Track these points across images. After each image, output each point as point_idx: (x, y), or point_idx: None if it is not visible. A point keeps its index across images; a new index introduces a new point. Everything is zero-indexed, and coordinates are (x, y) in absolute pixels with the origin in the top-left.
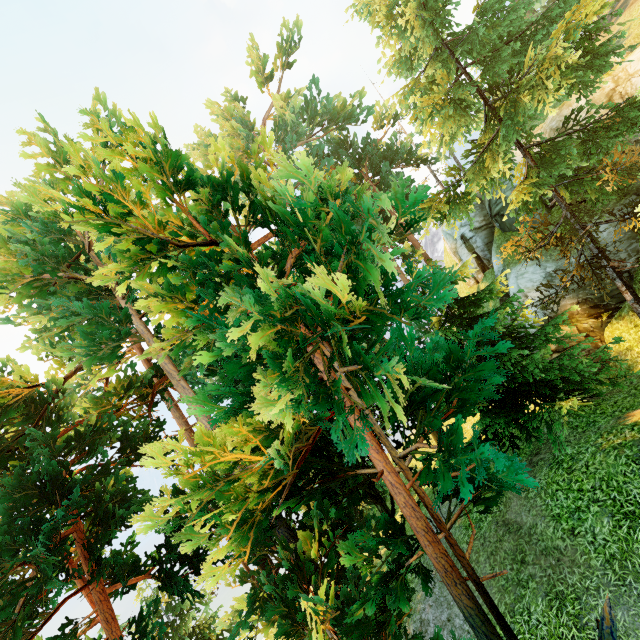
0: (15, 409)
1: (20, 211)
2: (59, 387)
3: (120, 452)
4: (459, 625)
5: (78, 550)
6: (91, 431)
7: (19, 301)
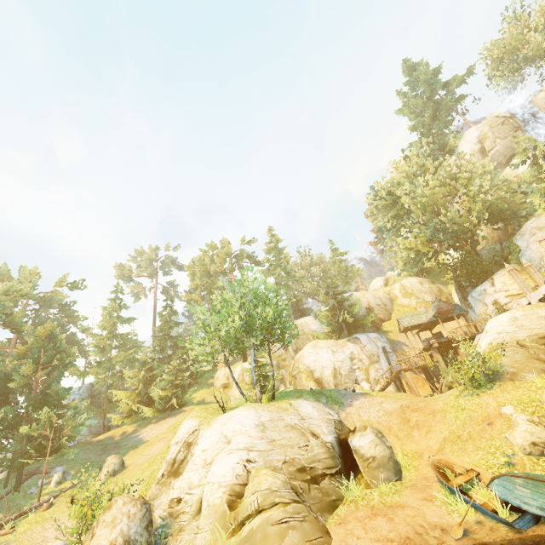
0: None
1: None
2: None
3: None
4: None
5: None
6: None
7: None
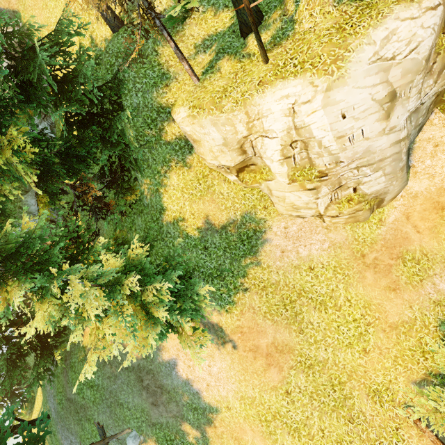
0: None
1: None
2: None
3: None
4: (74, 441)
5: None
6: None
7: None
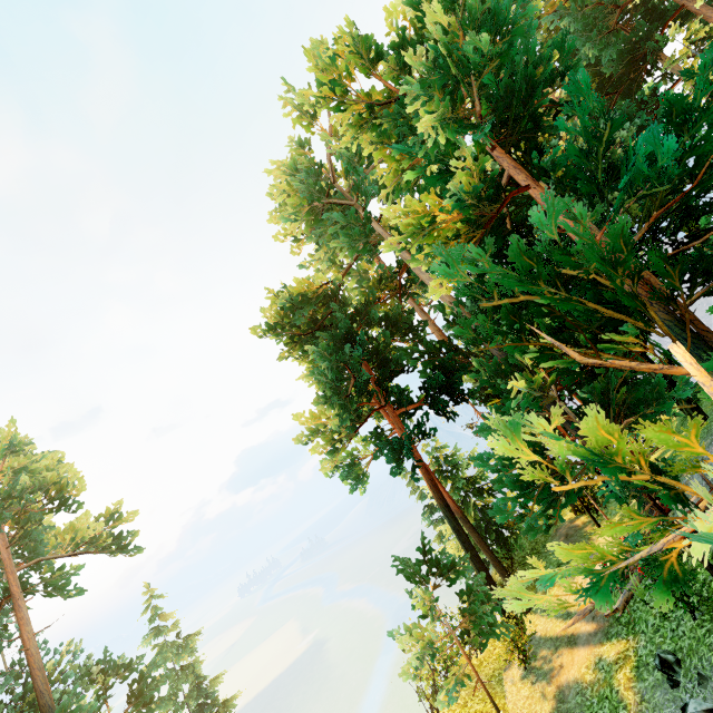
0: (321, 296)
1: (291, 167)
2: (339, 281)
3: (386, 329)
4: None
5: (374, 387)
6: (364, 307)
7: (305, 229)
